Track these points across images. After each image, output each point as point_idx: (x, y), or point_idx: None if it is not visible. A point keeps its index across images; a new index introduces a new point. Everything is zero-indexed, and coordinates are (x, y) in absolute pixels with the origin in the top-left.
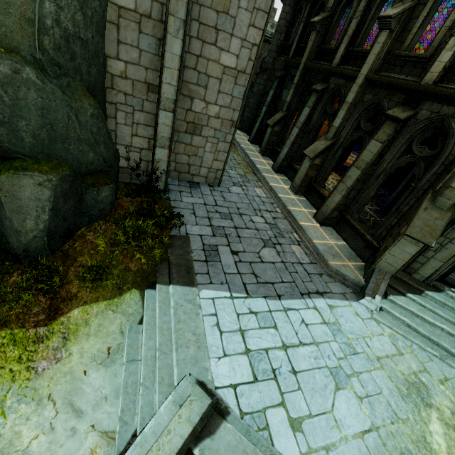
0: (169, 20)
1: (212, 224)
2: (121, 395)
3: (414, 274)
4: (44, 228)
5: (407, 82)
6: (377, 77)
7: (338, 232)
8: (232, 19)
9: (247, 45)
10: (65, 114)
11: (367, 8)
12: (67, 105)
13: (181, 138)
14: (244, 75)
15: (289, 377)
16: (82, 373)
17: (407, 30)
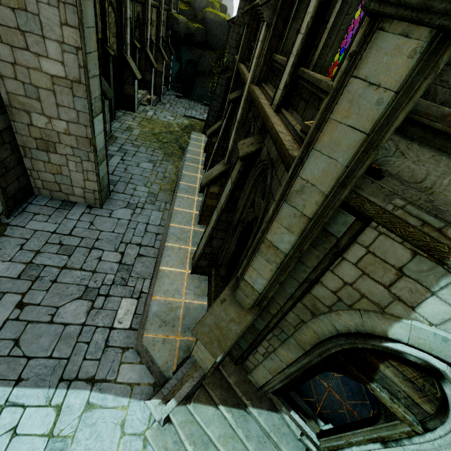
0: None
1: (34, 261)
2: None
3: (249, 376)
4: None
5: (259, 101)
6: (252, 90)
7: (208, 285)
8: (35, 17)
9: (70, 48)
10: None
11: None
12: None
13: (36, 155)
14: (82, 86)
15: None
16: None
17: (288, 22)
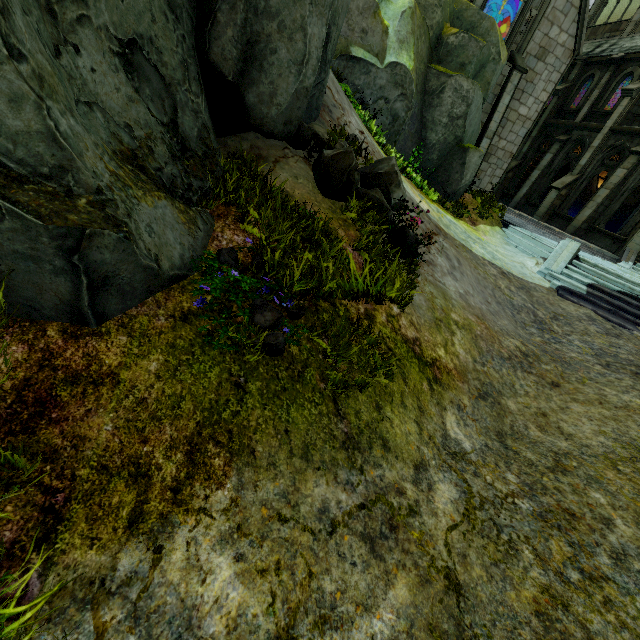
0: (508, 85)
1: (505, 217)
2: (527, 250)
3: None
4: (470, 181)
5: None
6: (620, 128)
7: (586, 241)
8: (533, 86)
9: (537, 102)
10: (476, 128)
11: (608, 83)
12: (478, 124)
13: None
14: (529, 121)
15: (599, 262)
16: (501, 244)
17: None
